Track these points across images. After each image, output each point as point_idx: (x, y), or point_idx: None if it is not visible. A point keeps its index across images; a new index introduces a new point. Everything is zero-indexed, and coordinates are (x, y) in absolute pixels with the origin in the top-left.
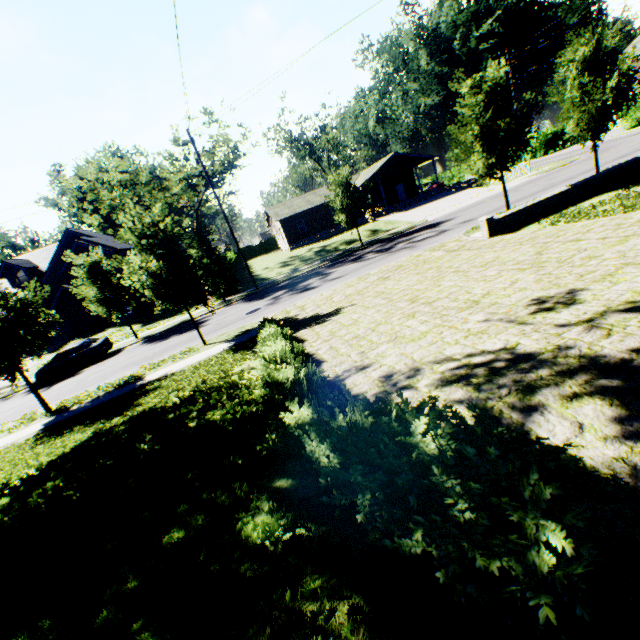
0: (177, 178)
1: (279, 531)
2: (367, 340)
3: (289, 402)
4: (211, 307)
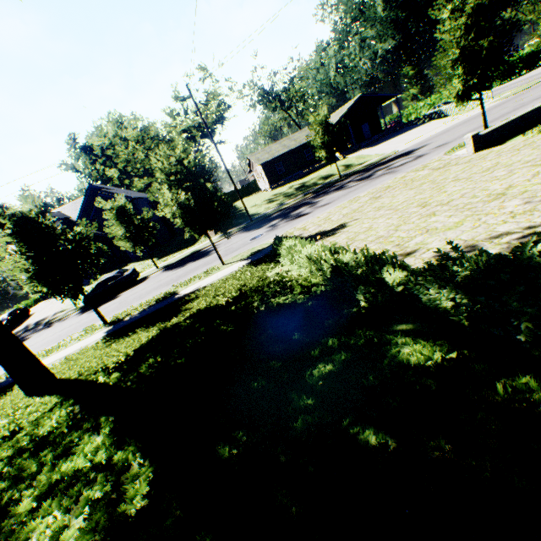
0: (179, 130)
1: (442, 352)
2: (395, 237)
3: (388, 265)
4: (227, 232)
